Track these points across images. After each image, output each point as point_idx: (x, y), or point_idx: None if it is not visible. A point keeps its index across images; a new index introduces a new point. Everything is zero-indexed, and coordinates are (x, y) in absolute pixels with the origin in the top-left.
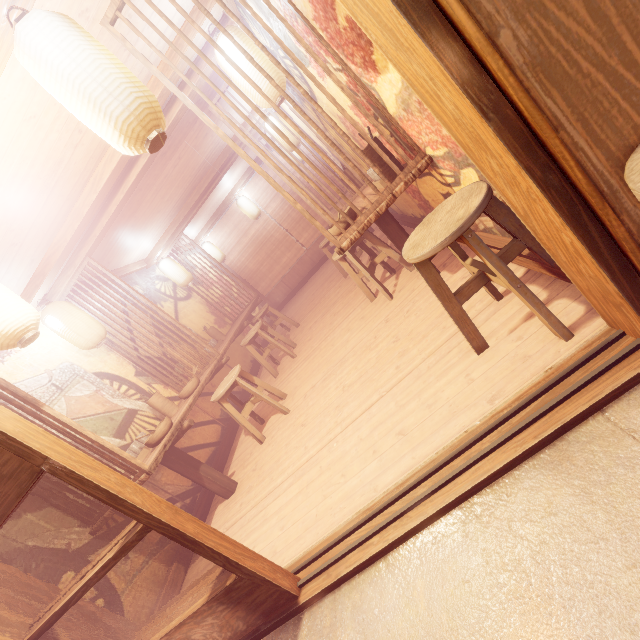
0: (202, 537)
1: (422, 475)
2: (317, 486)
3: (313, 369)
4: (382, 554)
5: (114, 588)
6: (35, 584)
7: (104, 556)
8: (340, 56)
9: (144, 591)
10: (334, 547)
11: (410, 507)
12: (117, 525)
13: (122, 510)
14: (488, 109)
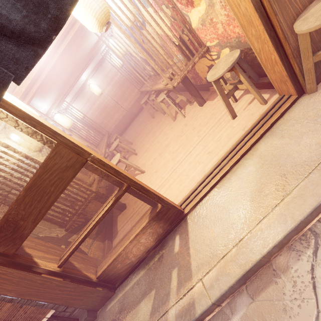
0: (149, 189)
1: (225, 156)
2: (175, 184)
3: (151, 154)
4: (216, 184)
5: (83, 251)
6: (52, 246)
7: (101, 211)
8: (173, 0)
9: (96, 252)
10: (194, 192)
11: (223, 166)
12: (75, 228)
13: (119, 178)
14: (257, 8)
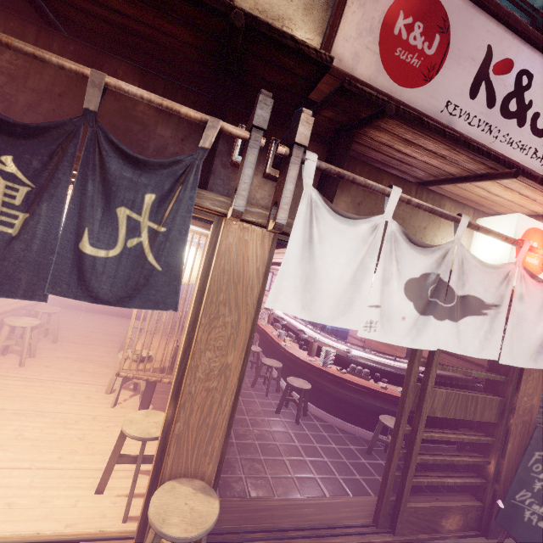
0: None
1: None
2: None
3: (20, 394)
4: None
5: None
6: None
7: None
8: None
9: None
10: None
11: None
12: None
13: None
14: (165, 431)
